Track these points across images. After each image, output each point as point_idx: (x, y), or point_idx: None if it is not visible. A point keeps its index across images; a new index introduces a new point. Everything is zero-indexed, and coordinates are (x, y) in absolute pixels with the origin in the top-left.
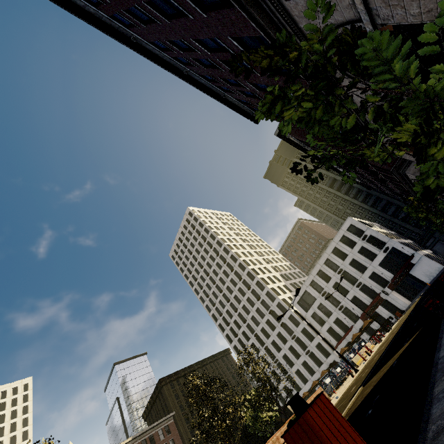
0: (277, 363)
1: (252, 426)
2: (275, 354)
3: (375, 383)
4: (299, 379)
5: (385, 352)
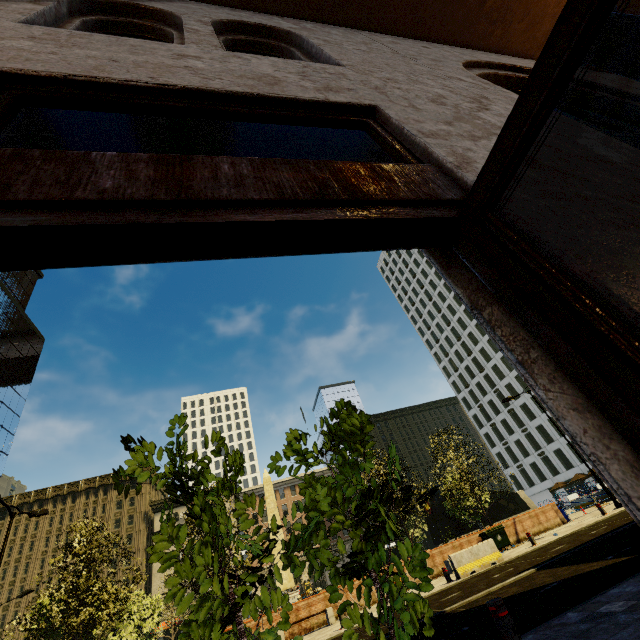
0: (526, 434)
1: (451, 509)
2: (525, 422)
3: (520, 591)
4: (558, 461)
5: (628, 526)
